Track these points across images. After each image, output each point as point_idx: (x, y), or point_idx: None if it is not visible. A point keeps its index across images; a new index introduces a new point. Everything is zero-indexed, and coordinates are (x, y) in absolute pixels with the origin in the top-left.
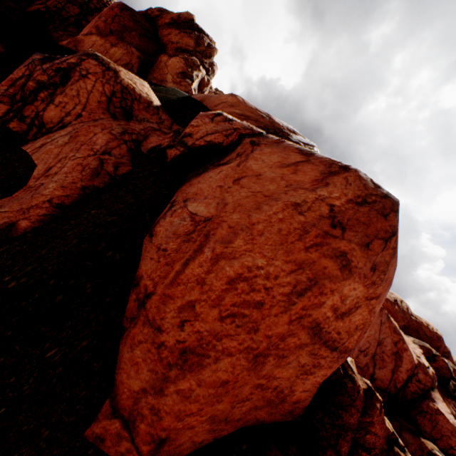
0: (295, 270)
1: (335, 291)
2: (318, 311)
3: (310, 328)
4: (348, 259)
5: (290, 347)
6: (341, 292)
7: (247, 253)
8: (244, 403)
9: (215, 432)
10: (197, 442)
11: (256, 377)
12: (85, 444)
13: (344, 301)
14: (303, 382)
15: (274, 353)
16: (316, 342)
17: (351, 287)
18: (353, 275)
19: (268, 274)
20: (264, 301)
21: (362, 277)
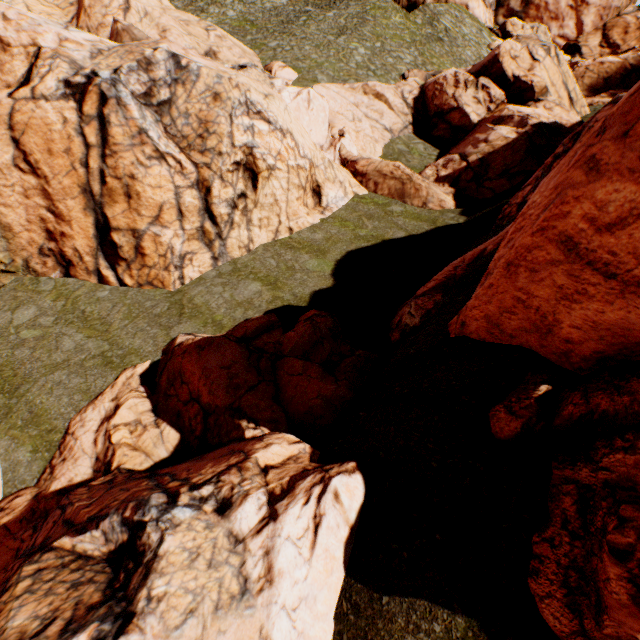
0: (551, 193)
1: (582, 199)
2: (564, 223)
3: (558, 242)
4: (595, 161)
5: (539, 262)
6: (592, 198)
7: (533, 196)
8: (510, 316)
9: (492, 337)
10: (480, 338)
11: (512, 288)
12: (445, 327)
13: (603, 209)
14: (568, 313)
15: (523, 265)
16: (574, 262)
17: (609, 190)
18: (604, 175)
19: (535, 205)
20: (524, 225)
21: (625, 174)
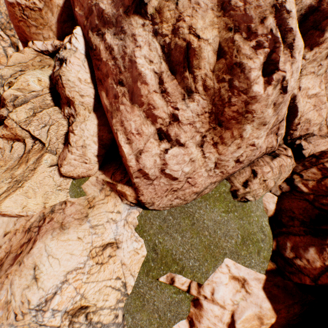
0: None
1: None
2: None
3: None
4: None
5: None
6: None
7: None
8: None
9: None
10: None
11: None
12: None
13: None
14: None
15: None
16: None
17: None
18: None
19: None
20: None
21: None
